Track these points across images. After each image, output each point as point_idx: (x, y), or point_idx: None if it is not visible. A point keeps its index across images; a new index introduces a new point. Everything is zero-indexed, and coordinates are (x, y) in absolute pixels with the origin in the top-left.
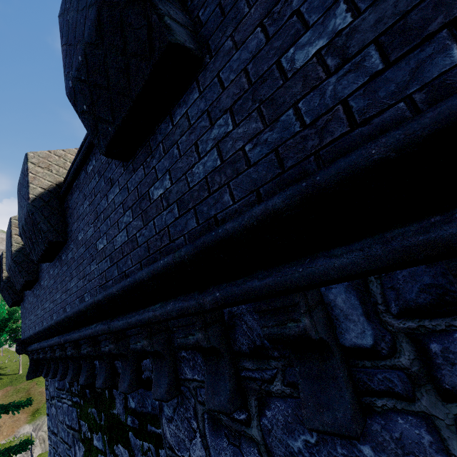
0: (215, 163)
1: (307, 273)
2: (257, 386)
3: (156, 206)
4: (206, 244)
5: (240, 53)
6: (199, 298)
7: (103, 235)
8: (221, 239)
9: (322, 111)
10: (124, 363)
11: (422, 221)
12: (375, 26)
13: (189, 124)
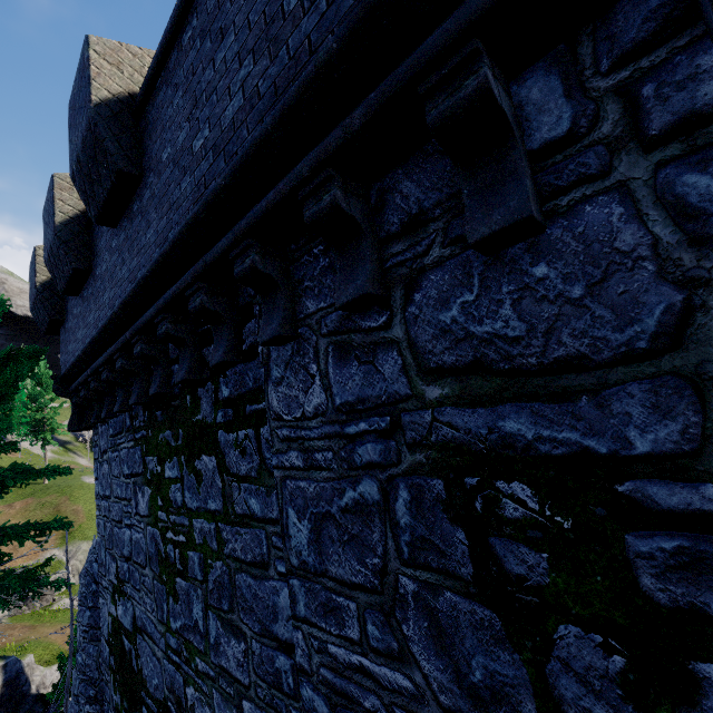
0: None
1: None
2: (406, 270)
3: (293, 17)
4: (366, 4)
5: None
6: (345, 122)
7: (204, 124)
8: None
9: None
10: (219, 331)
11: None
12: None
13: None
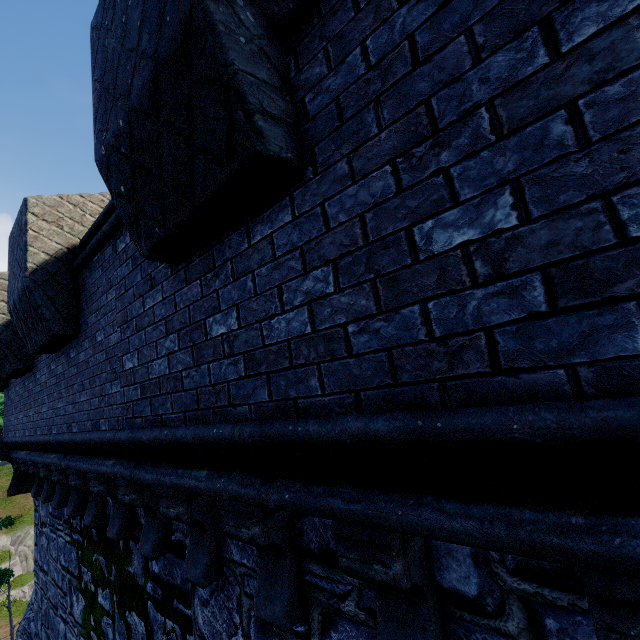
0: (303, 327)
1: (407, 521)
2: (324, 598)
3: (214, 346)
4: (278, 437)
5: (358, 189)
6: (261, 490)
7: (133, 350)
8: (299, 440)
9: (458, 328)
10: (149, 516)
11: (561, 511)
12: (546, 249)
13: (273, 255)
